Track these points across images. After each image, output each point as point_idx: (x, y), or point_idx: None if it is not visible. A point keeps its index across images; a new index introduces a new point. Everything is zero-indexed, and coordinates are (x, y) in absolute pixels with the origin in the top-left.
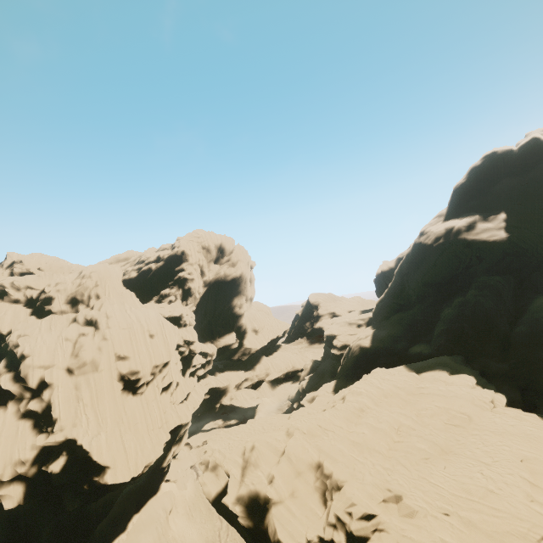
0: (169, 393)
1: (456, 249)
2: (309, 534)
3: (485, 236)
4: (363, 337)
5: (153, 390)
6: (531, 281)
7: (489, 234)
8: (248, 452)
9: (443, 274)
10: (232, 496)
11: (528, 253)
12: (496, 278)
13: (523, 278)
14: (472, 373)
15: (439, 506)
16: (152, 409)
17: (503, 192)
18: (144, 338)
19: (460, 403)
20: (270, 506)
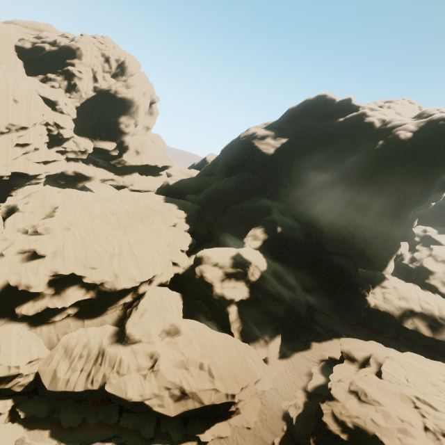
0: (24, 150)
1: (245, 148)
2: (21, 225)
3: (263, 147)
4: (174, 179)
5: (6, 140)
6: (268, 187)
7: (266, 147)
8: (34, 192)
9: (231, 160)
10: (6, 204)
11: (275, 169)
12: (250, 176)
13: (266, 184)
14: (191, 214)
15: (82, 234)
16: (0, 151)
17: (303, 126)
18: (7, 99)
19: (157, 217)
20: (17, 211)
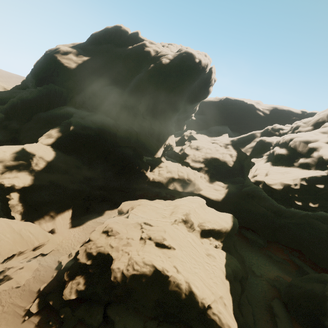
0: None
1: (48, 60)
2: None
3: (65, 61)
4: None
5: None
6: (76, 99)
7: (68, 62)
8: None
9: (37, 72)
10: None
11: (78, 82)
12: (56, 87)
13: (74, 96)
14: None
15: None
16: None
17: (104, 50)
18: None
19: None
20: None
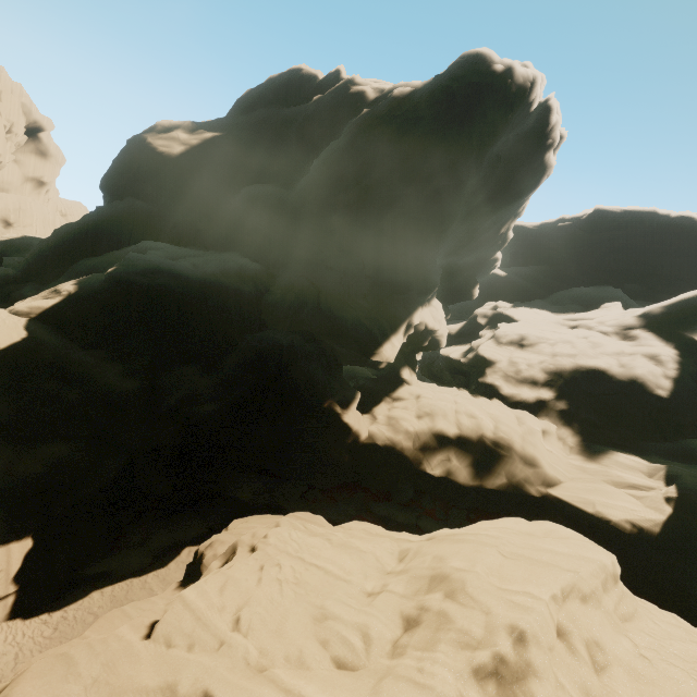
0: None
1: (128, 149)
2: None
3: (161, 143)
4: (6, 236)
5: None
6: (181, 228)
7: (167, 143)
8: None
9: (106, 179)
10: None
11: (186, 186)
12: (136, 202)
13: (178, 222)
14: None
15: None
16: None
17: (258, 118)
18: None
19: None
20: None
